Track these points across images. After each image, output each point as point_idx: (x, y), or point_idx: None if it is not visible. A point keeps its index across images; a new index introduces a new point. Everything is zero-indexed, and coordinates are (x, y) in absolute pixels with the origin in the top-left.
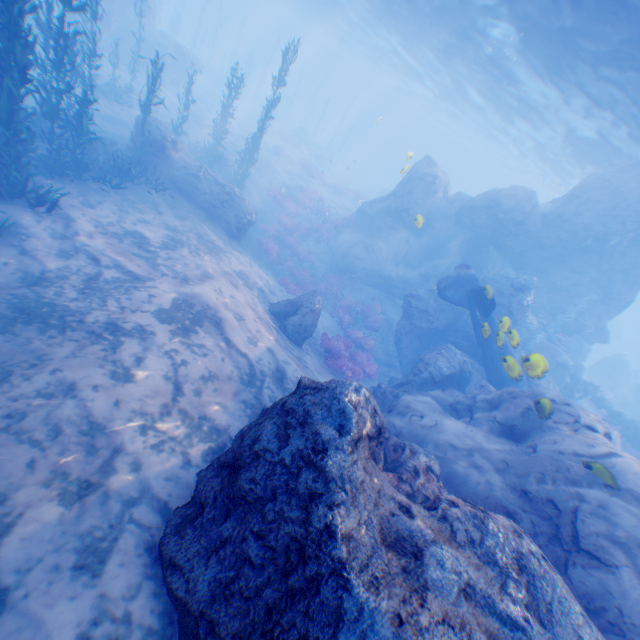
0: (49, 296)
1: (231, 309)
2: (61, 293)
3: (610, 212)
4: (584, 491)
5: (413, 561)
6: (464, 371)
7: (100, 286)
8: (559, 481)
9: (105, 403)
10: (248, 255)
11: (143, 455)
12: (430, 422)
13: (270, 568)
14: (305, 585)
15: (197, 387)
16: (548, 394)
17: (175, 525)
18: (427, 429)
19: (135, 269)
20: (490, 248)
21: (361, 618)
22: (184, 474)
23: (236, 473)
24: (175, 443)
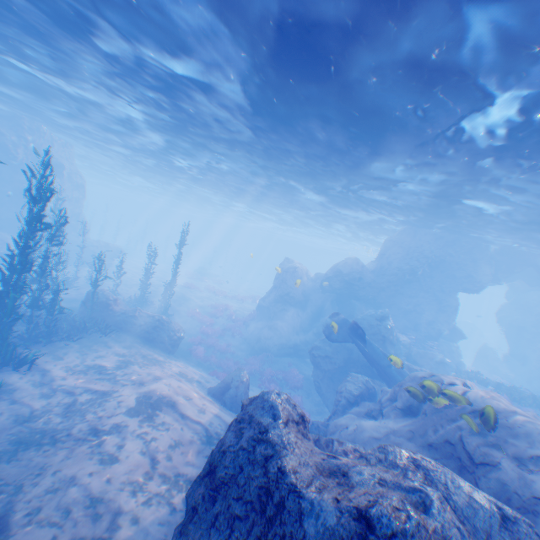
0: (39, 425)
1: (180, 393)
2: (48, 420)
3: (406, 256)
4: (460, 422)
5: (342, 477)
6: (370, 388)
7: (77, 407)
8: (444, 424)
9: (100, 482)
10: (182, 360)
11: (138, 511)
12: (353, 427)
13: (252, 513)
14: (276, 508)
15: (168, 453)
16: (419, 373)
17: (179, 531)
18: (353, 433)
19: (101, 388)
20: (352, 299)
21: (314, 507)
22: (173, 518)
23: (214, 471)
24: (161, 497)
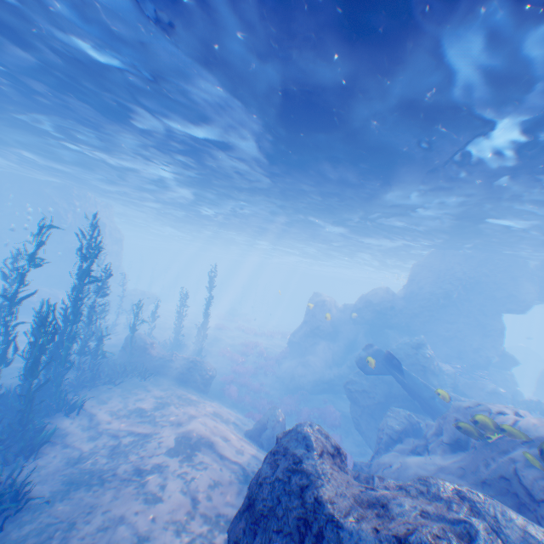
0: (88, 466)
1: (216, 433)
2: (96, 462)
3: (438, 280)
4: (512, 453)
5: (381, 508)
6: (413, 423)
7: (121, 448)
8: (495, 456)
9: (146, 521)
10: (216, 401)
11: None
12: (397, 465)
13: None
14: (315, 539)
15: (208, 493)
16: (463, 403)
17: None
18: (397, 471)
19: (142, 429)
20: (385, 329)
21: (352, 536)
22: None
23: (252, 504)
24: (203, 537)
